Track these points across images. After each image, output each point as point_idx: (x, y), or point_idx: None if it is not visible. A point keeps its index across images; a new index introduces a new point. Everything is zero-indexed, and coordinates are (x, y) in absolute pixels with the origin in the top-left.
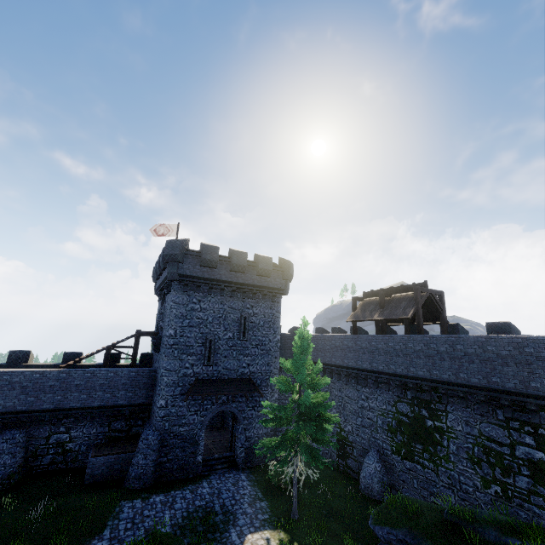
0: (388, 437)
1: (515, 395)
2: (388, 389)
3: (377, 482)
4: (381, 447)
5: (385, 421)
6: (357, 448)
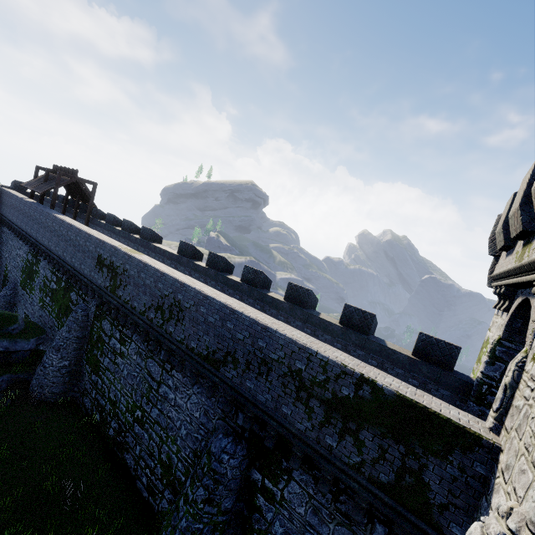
0: (21, 275)
1: (54, 254)
2: (26, 243)
3: (4, 301)
4: (18, 281)
5: (22, 265)
6: (10, 281)
